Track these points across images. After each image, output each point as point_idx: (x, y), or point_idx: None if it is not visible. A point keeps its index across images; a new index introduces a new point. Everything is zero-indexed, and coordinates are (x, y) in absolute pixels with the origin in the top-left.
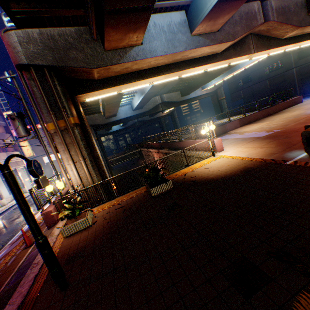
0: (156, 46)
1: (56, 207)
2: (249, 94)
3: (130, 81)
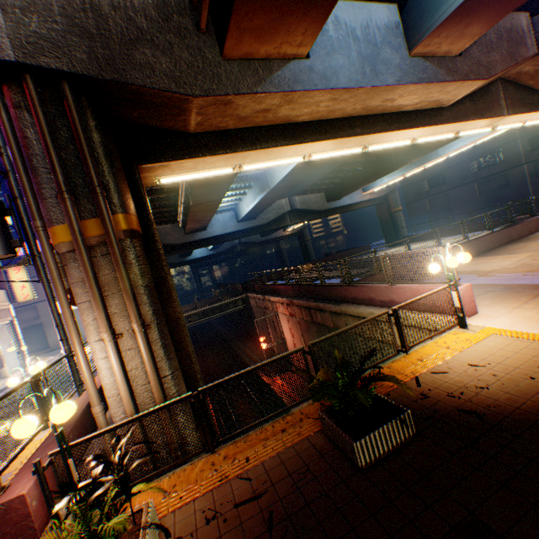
0: (338, 66)
1: (42, 482)
2: (441, 205)
3: (268, 143)
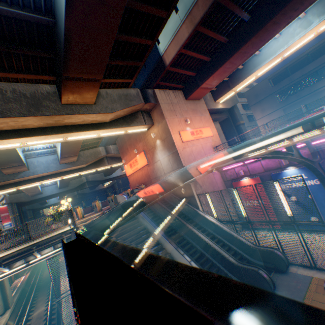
0: (38, 170)
1: None
2: None
3: (24, 184)
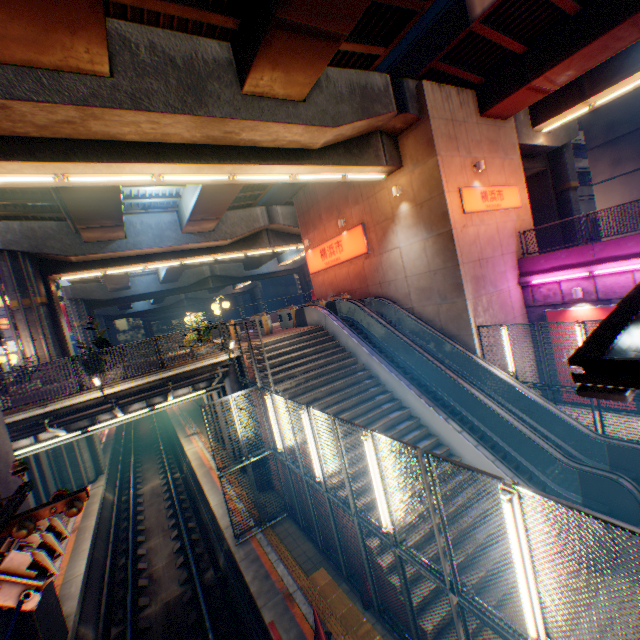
0: (142, 240)
1: None
2: None
3: (116, 265)
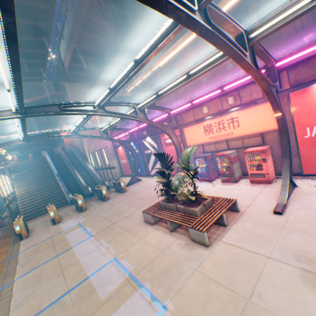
0: None
1: None
2: None
3: None
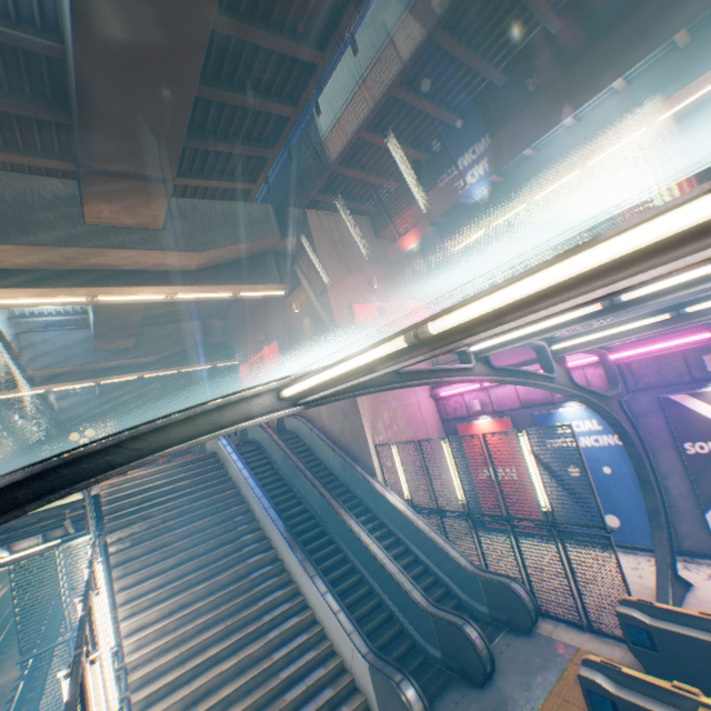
0: (42, 360)
1: None
2: None
3: (9, 388)
